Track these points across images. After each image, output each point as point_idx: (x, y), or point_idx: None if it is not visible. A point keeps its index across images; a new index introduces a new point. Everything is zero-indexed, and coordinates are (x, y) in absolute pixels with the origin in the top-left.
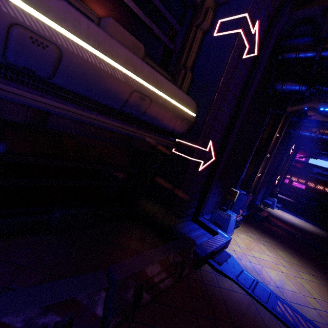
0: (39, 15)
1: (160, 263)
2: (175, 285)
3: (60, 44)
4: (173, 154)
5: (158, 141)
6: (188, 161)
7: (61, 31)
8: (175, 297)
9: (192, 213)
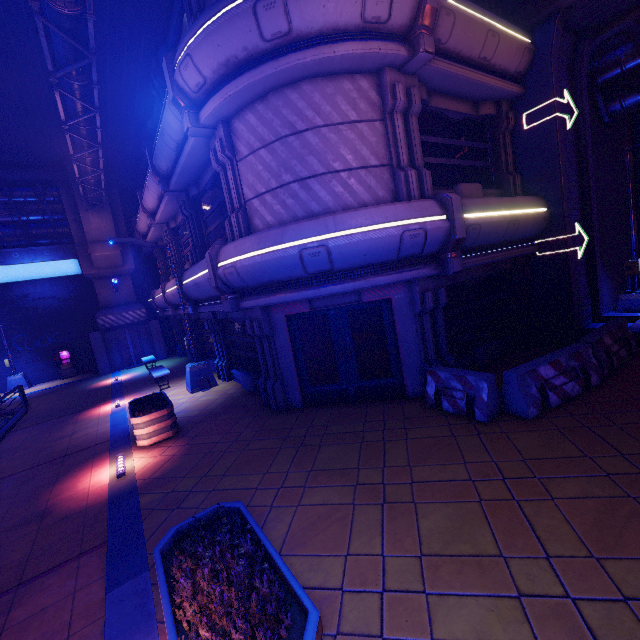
0: (469, 215)
1: (609, 336)
2: (630, 358)
3: (480, 223)
4: (539, 257)
5: (525, 252)
6: (564, 254)
7: (476, 215)
8: (639, 361)
9: (590, 313)
